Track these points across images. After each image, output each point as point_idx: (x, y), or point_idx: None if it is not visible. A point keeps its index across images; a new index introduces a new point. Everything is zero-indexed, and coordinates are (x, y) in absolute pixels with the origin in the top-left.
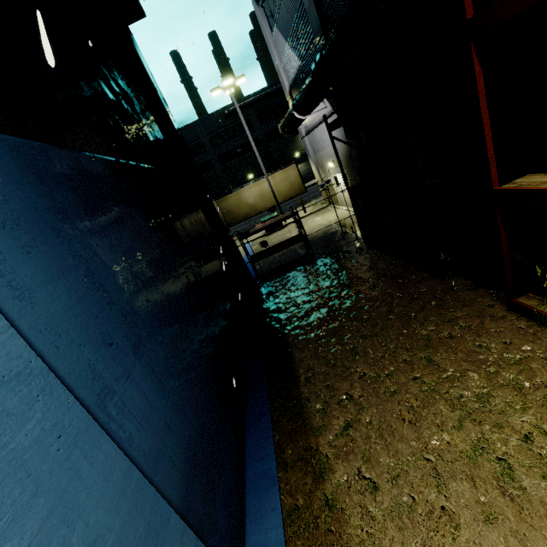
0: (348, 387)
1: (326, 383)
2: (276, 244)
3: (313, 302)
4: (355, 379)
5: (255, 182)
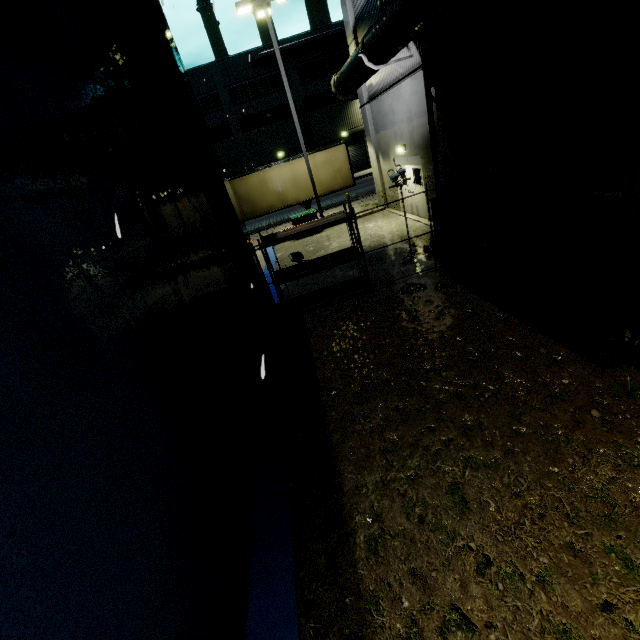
0: (457, 591)
1: (409, 565)
2: (315, 259)
3: (371, 366)
4: (471, 571)
5: (288, 162)
